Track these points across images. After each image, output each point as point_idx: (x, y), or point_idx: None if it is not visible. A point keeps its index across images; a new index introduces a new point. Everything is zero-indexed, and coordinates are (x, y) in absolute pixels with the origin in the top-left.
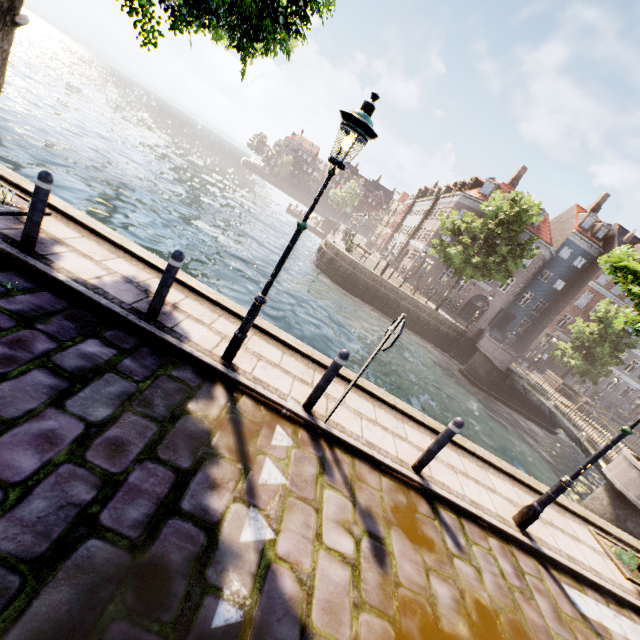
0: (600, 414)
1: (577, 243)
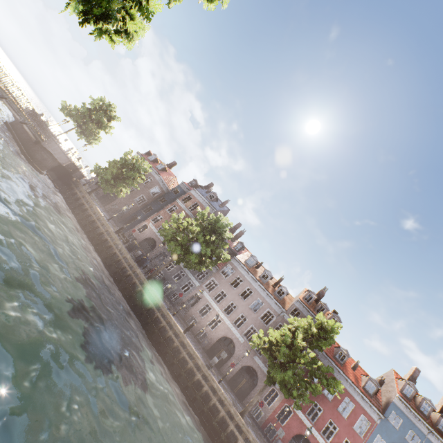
0: (108, 221)
1: (183, 188)
